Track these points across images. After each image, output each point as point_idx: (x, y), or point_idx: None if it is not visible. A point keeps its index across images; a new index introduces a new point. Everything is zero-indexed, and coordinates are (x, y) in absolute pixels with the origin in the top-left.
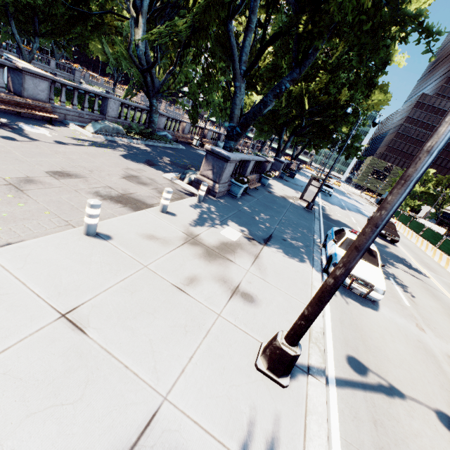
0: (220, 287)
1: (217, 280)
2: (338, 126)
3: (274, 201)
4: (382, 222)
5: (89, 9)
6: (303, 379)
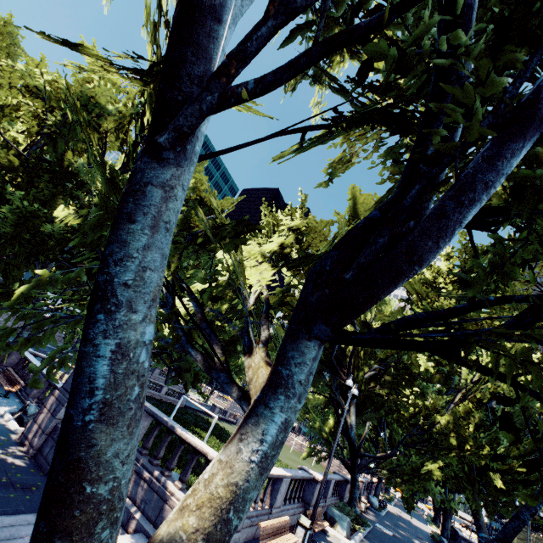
0: None
1: None
2: None
3: None
4: None
5: (236, 349)
6: None
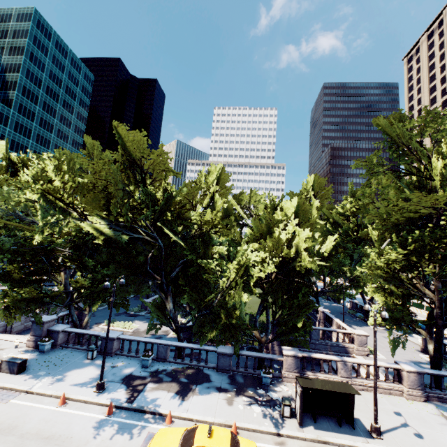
0: None
1: None
2: None
3: None
4: None
5: None
6: None
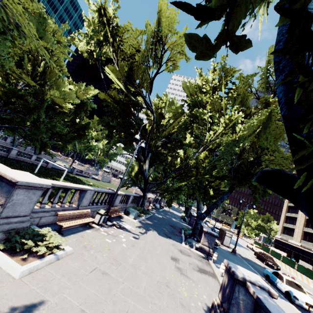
0: None
1: None
2: None
3: (221, 251)
4: None
5: (84, 134)
6: None
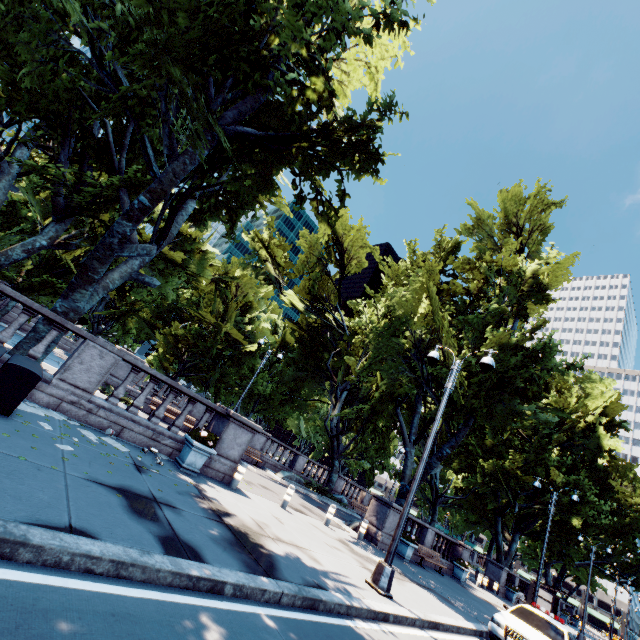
0: (356, 561)
1: (355, 559)
2: (567, 517)
3: (464, 591)
4: (416, 477)
5: (299, 395)
6: (398, 605)
